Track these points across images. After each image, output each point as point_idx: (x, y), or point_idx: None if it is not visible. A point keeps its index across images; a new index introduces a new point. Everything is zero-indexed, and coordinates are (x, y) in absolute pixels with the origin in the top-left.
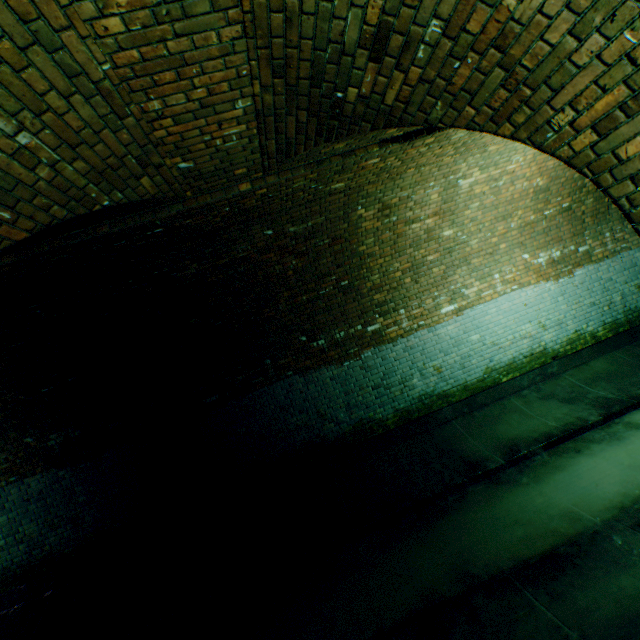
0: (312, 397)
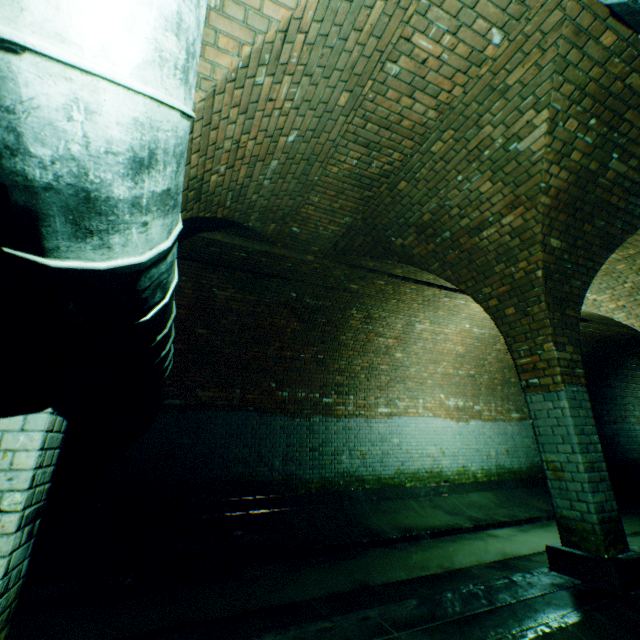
0: (636, 437)
